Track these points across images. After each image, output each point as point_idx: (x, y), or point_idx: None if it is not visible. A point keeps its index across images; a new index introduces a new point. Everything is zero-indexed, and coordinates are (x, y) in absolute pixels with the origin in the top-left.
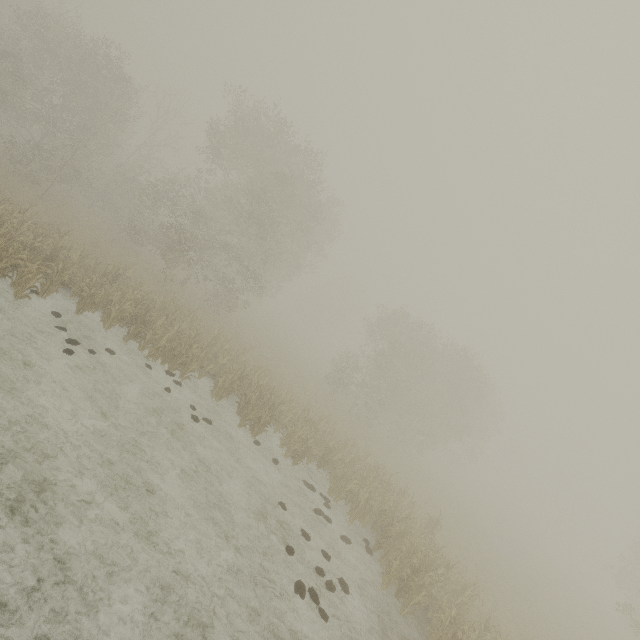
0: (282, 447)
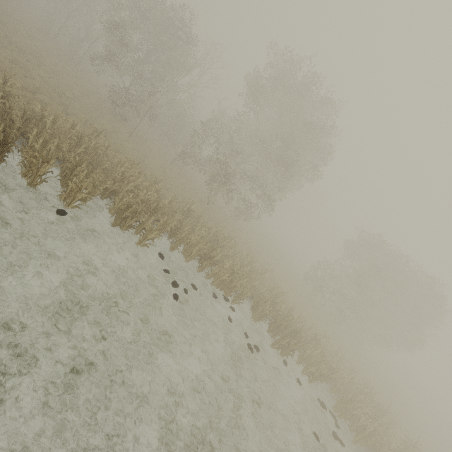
0: (298, 363)
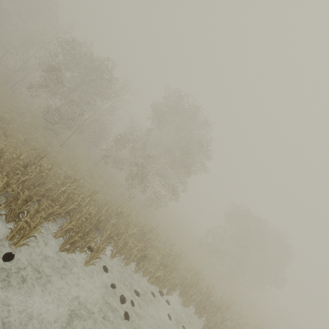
0: None
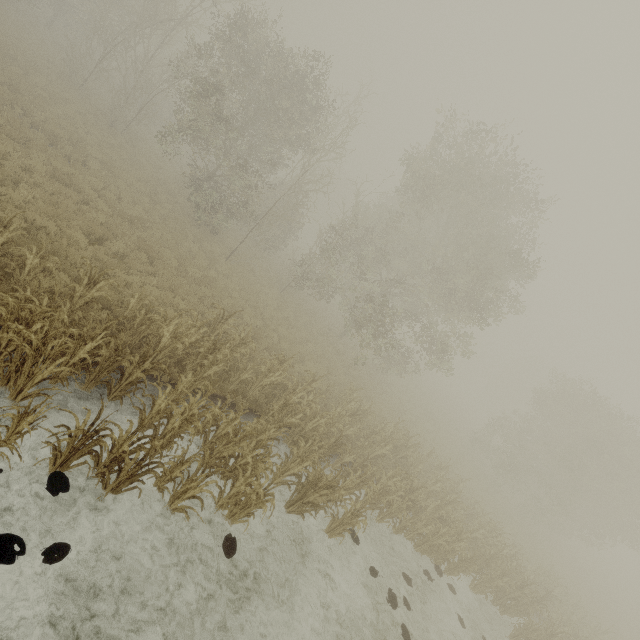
0: None
